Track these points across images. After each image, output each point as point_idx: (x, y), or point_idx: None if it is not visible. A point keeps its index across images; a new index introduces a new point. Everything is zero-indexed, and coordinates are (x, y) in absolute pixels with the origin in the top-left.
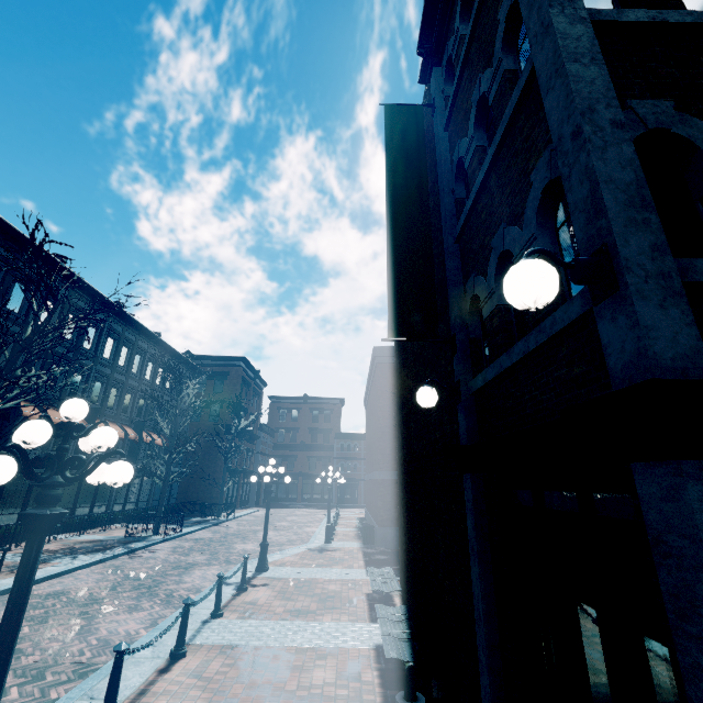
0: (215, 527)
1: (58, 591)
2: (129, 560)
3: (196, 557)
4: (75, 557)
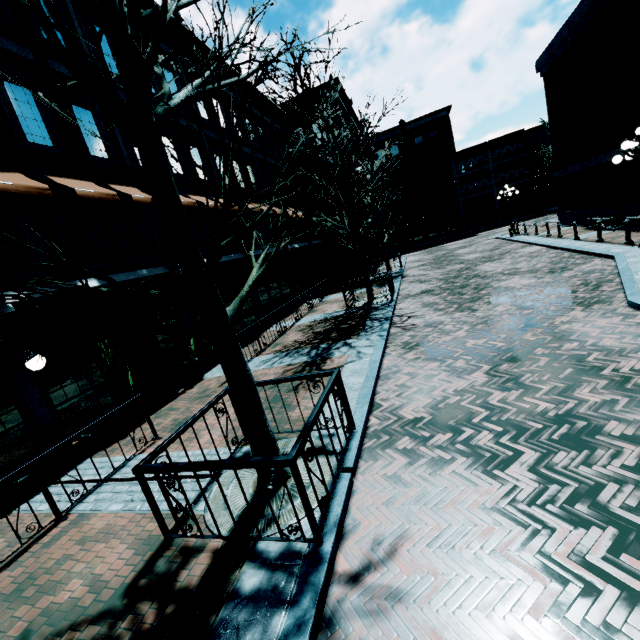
0: (408, 279)
1: (437, 407)
2: (413, 333)
3: (493, 309)
4: (347, 344)
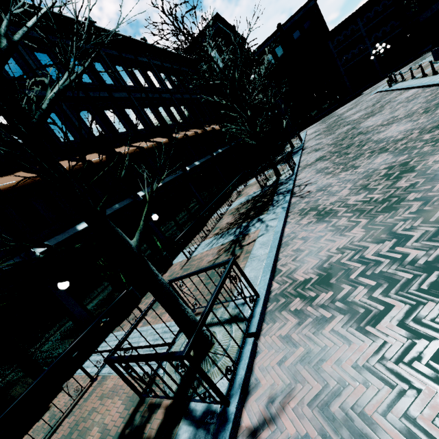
0: (307, 150)
1: (322, 266)
2: (307, 200)
3: (372, 162)
4: (259, 220)
